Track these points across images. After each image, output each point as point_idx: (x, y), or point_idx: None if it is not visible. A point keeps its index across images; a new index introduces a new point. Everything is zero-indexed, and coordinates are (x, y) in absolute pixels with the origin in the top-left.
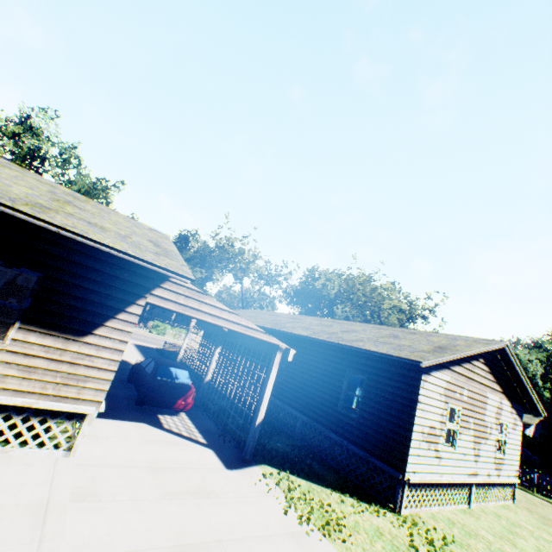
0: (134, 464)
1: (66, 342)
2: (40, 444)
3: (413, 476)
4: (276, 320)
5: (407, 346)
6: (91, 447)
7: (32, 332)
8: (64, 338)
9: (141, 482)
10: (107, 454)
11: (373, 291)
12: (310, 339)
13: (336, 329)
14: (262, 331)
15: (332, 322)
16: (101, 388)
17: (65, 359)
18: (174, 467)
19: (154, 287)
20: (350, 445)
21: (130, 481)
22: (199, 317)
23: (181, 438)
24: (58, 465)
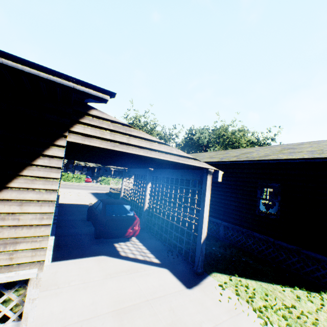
0: (97, 313)
1: None
2: None
3: None
4: None
5: (319, 150)
6: (50, 301)
7: None
8: None
9: None
10: (67, 308)
11: (233, 133)
12: (222, 163)
13: (234, 153)
14: (193, 158)
15: (224, 151)
16: (38, 247)
17: None
18: (139, 303)
19: (72, 124)
20: (277, 241)
21: None
22: (130, 152)
23: (137, 263)
24: None
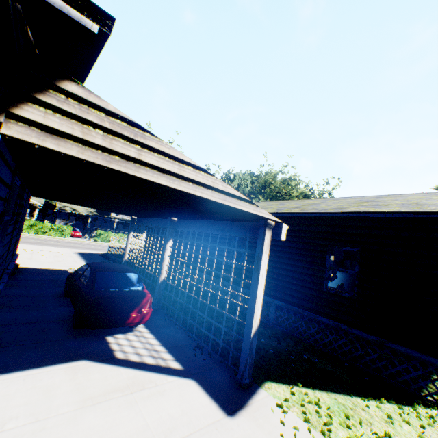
0: None
1: None
2: None
3: None
4: None
5: (414, 204)
6: None
7: None
8: None
9: None
10: None
11: (283, 182)
12: (280, 215)
13: (294, 204)
14: (247, 200)
15: (277, 202)
16: None
17: None
18: None
19: (16, 100)
20: (352, 330)
21: None
22: (142, 177)
23: (144, 372)
24: None
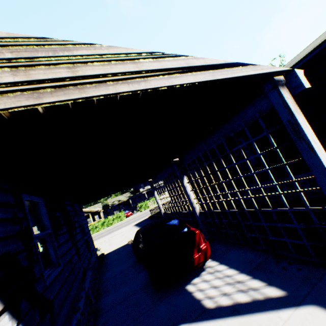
0: None
1: None
2: None
3: None
4: None
5: None
6: None
7: None
8: None
9: None
10: None
11: None
12: None
13: None
14: (237, 64)
15: None
16: None
17: None
18: None
19: None
20: None
21: None
22: (95, 97)
23: (248, 318)
24: None
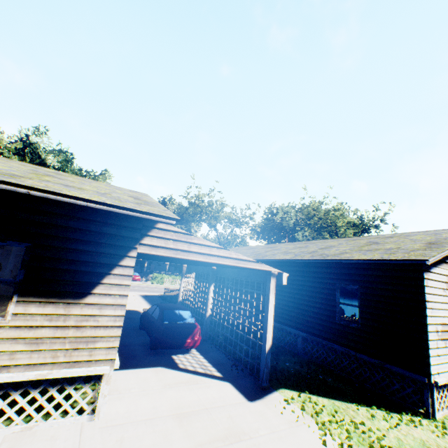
0: (158, 415)
1: (67, 307)
2: (64, 411)
3: (438, 378)
4: (255, 252)
5: (396, 248)
6: (115, 403)
7: (31, 303)
8: (64, 303)
9: (170, 436)
10: (131, 409)
11: (326, 213)
12: (295, 261)
13: (313, 248)
14: (253, 261)
15: (305, 243)
16: (111, 346)
17: (70, 323)
18: (198, 410)
19: (142, 237)
20: (359, 355)
21: (158, 438)
22: (191, 258)
23: (197, 376)
24: (83, 433)
